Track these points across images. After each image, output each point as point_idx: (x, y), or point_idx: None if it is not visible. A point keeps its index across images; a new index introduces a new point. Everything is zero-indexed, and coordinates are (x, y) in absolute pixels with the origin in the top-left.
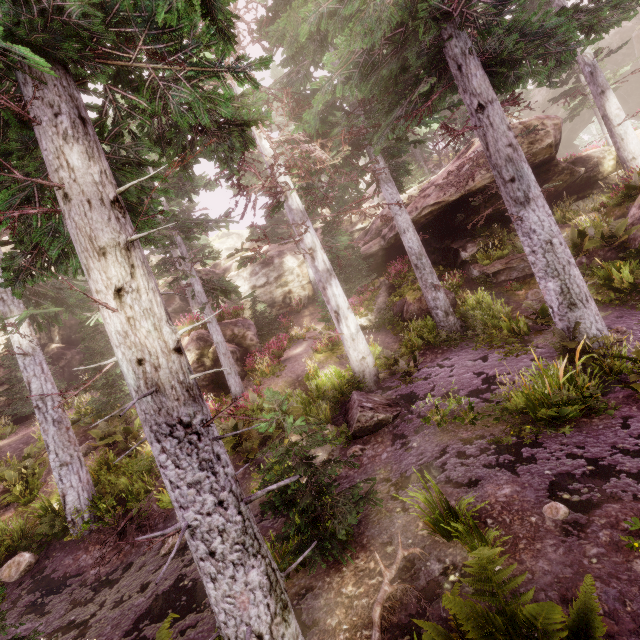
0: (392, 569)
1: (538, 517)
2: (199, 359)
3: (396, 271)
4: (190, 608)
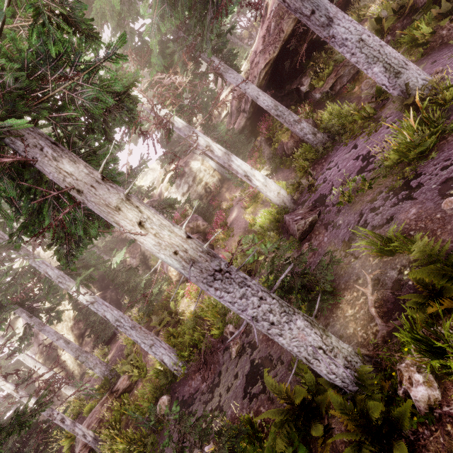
0: (368, 287)
1: (441, 213)
2: None
3: (265, 128)
4: (268, 370)
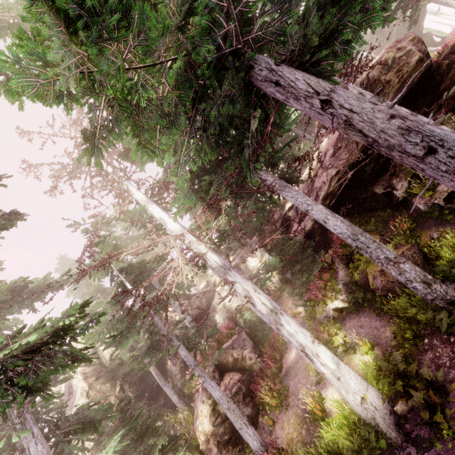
0: None
1: None
2: (214, 409)
3: (339, 243)
4: None
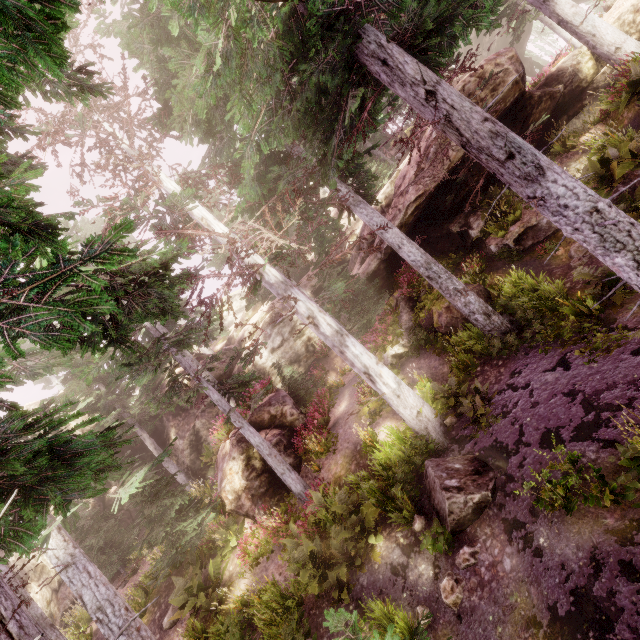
0: None
1: None
2: (247, 464)
3: (407, 282)
4: None
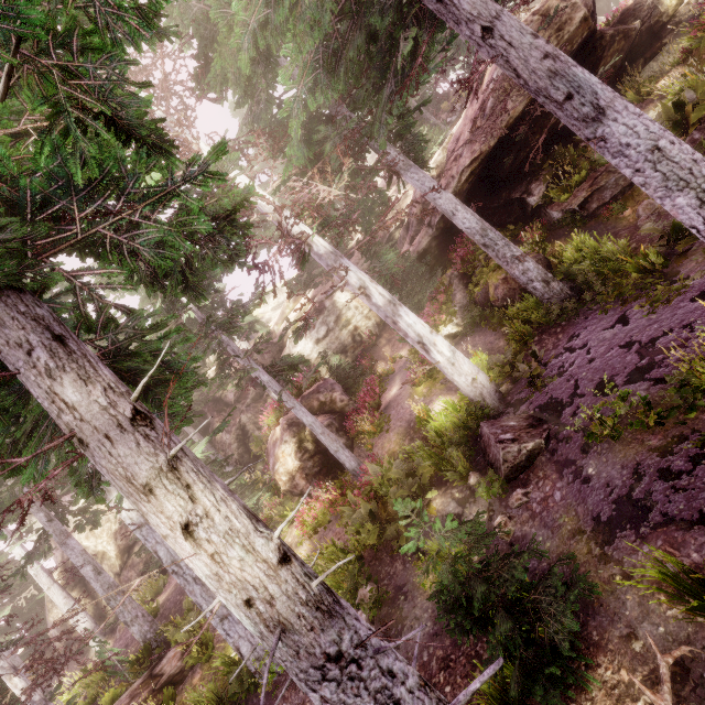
0: (664, 693)
1: None
2: (300, 447)
3: (461, 257)
4: None
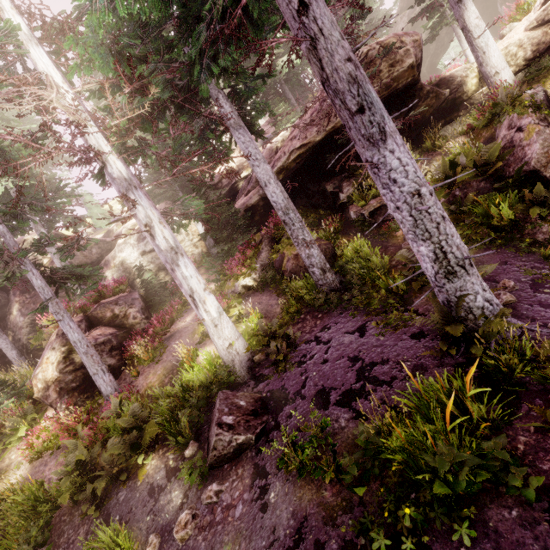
0: None
1: None
2: (66, 357)
3: (274, 223)
4: None
